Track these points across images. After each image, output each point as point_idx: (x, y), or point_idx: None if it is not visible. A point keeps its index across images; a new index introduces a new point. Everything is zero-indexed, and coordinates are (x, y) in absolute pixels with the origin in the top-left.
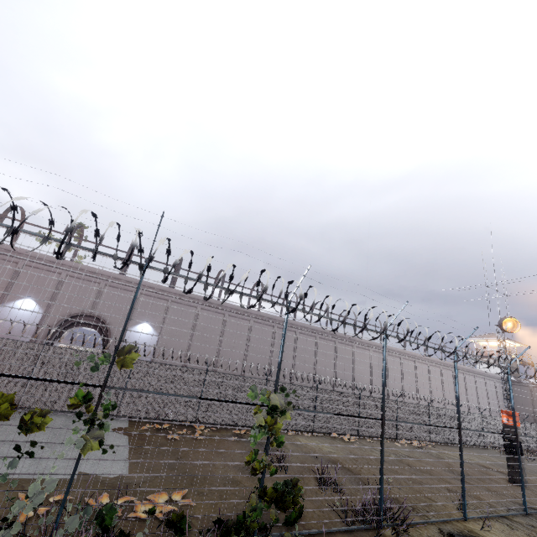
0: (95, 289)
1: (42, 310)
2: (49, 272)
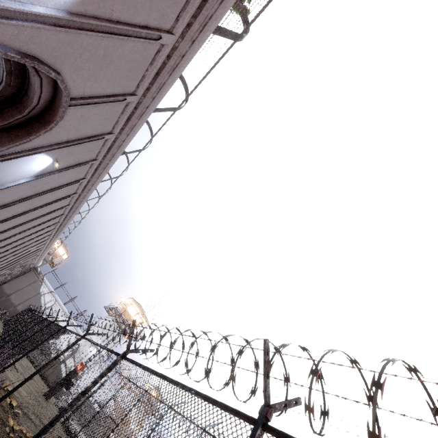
0: (123, 90)
1: (69, 4)
2: (183, 5)
